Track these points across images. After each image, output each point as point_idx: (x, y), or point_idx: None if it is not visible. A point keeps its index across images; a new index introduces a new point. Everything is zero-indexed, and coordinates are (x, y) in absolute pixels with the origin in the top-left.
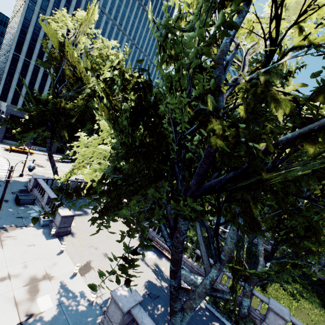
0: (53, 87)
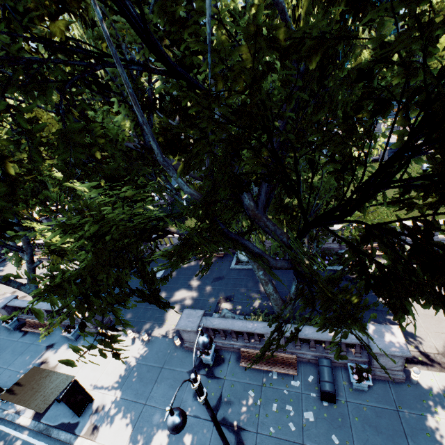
0: None
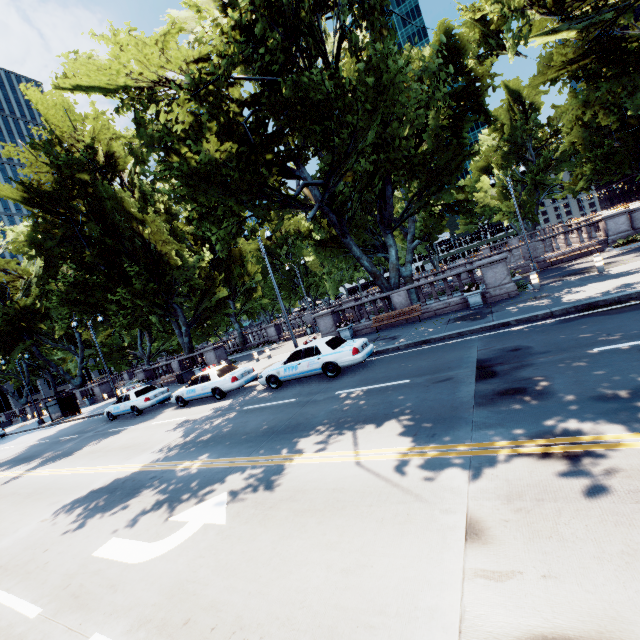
0: None
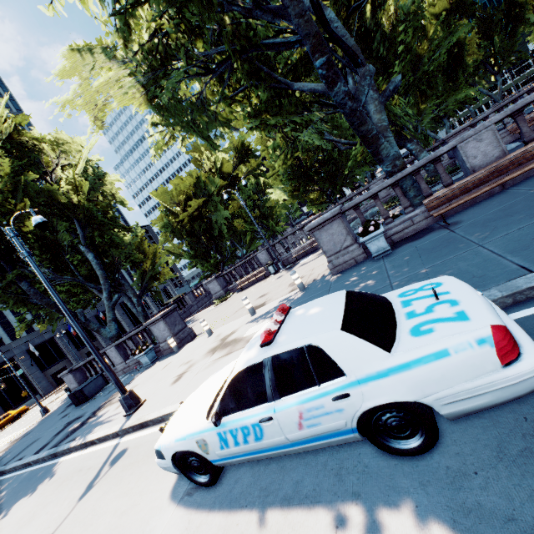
0: None
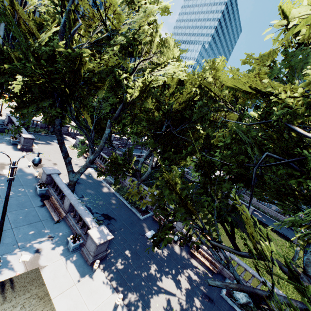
0: (10, 40)
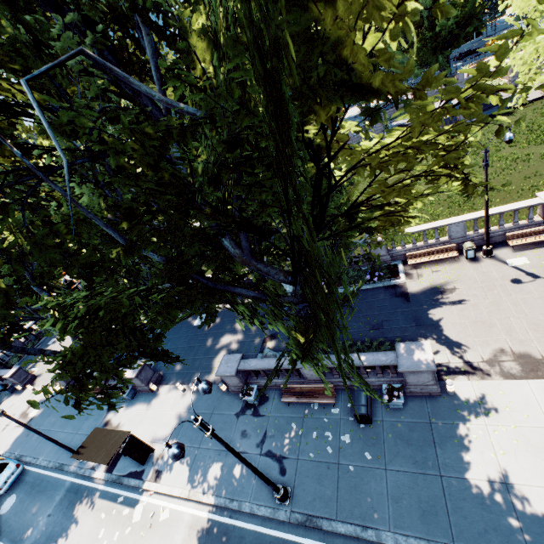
0: None
